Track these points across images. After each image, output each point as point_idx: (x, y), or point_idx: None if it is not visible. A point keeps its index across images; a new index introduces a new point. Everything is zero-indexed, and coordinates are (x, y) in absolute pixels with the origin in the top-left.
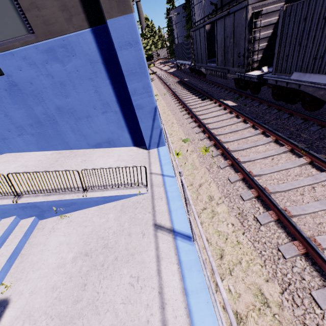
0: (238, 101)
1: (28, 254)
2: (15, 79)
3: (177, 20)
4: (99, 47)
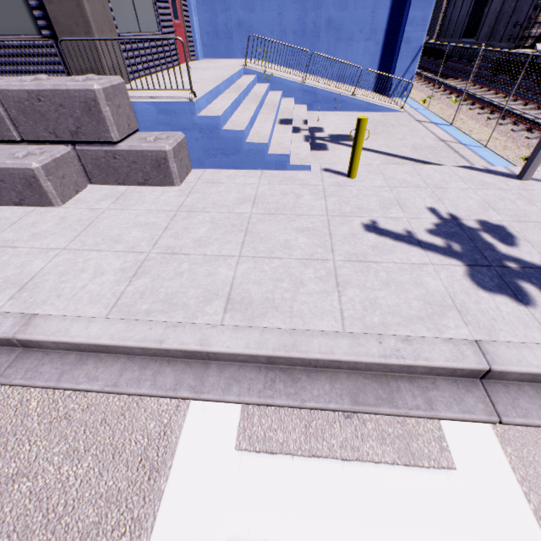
0: None
1: (315, 119)
2: None
3: None
4: None
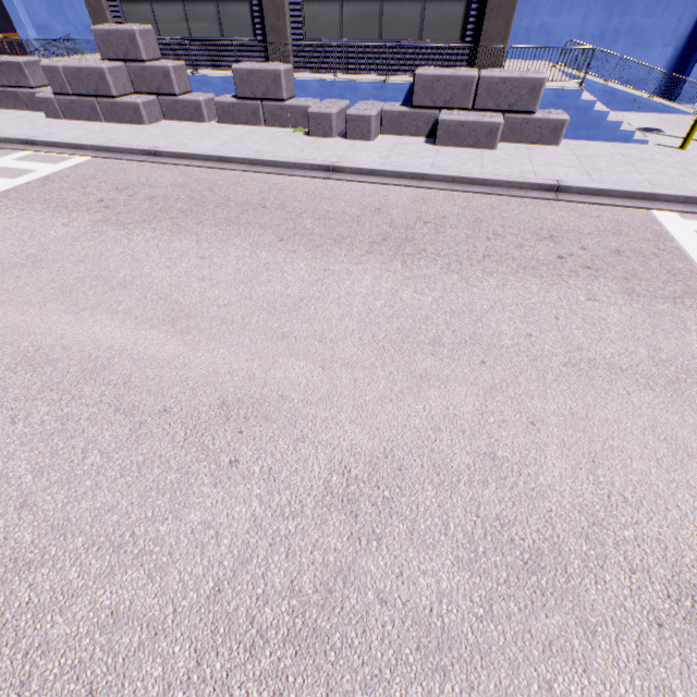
0: None
1: None
2: None
3: None
4: None
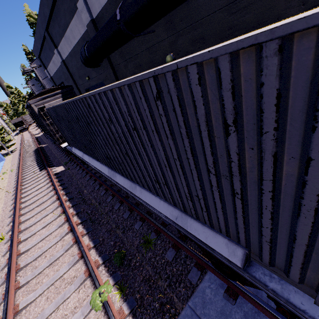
0: (68, 164)
1: None
2: None
3: (37, 88)
4: None
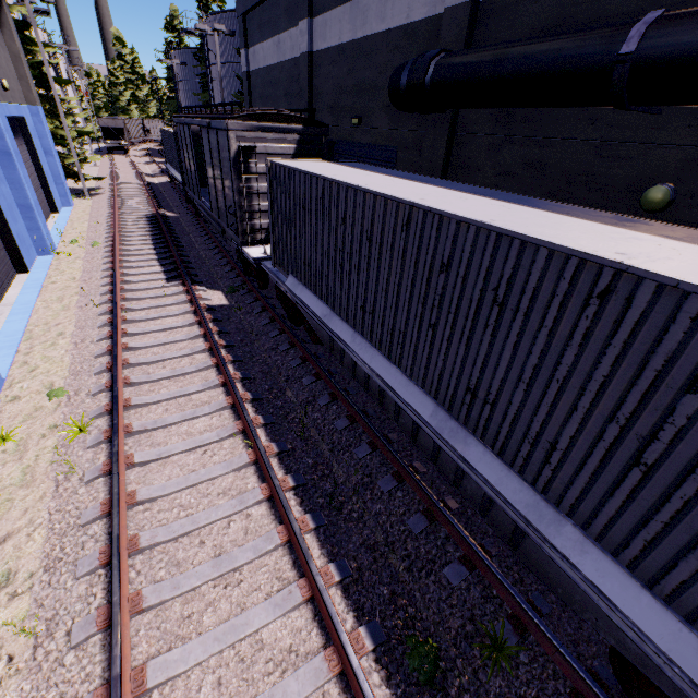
0: (236, 295)
1: None
2: None
3: (186, 74)
4: None
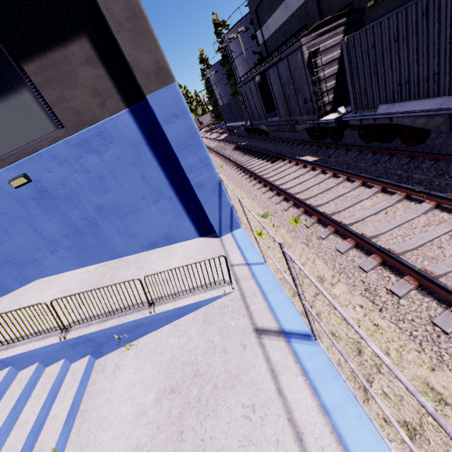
0: (319, 153)
1: (91, 409)
2: (44, 184)
3: (216, 79)
4: (140, 126)
